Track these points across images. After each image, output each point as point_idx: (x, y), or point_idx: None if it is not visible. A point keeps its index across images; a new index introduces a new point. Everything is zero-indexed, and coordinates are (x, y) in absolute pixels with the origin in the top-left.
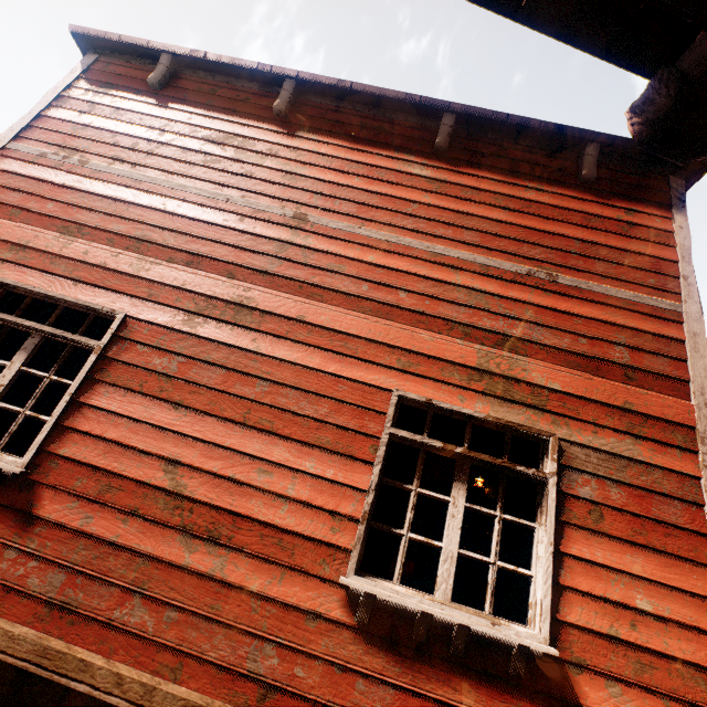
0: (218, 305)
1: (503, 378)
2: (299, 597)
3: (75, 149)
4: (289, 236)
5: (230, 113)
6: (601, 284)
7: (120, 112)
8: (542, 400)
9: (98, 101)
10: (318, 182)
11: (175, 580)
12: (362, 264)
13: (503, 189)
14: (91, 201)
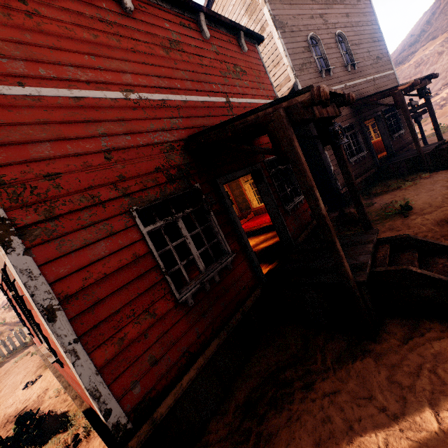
0: None
1: None
2: None
3: None
4: None
5: None
6: None
7: None
8: None
9: None
10: None
11: None
12: None
13: None
14: None
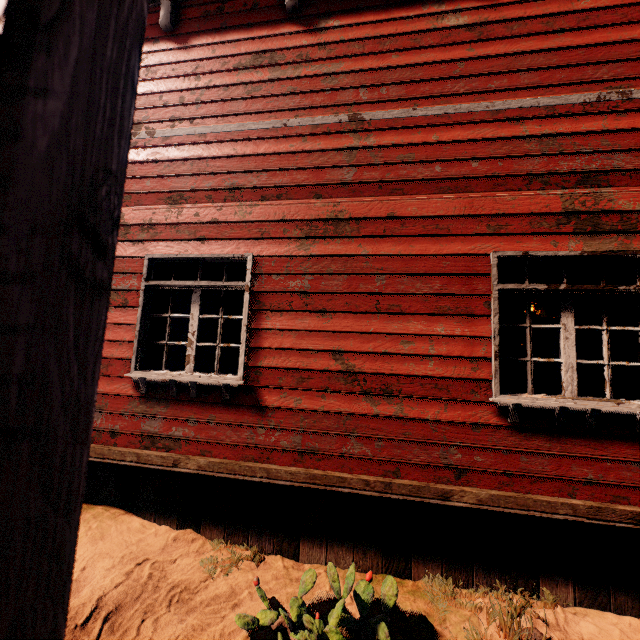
0: (318, 225)
1: (589, 214)
2: (463, 416)
3: (137, 123)
4: (353, 142)
5: (246, 29)
6: None
7: (152, 69)
8: (632, 224)
9: None
10: (358, 75)
11: (372, 424)
12: (428, 146)
13: (552, 8)
14: (176, 168)
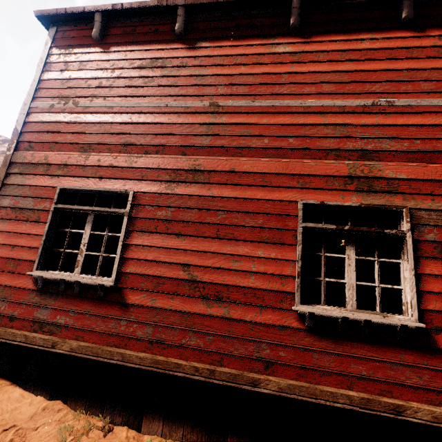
0: (182, 173)
1: (366, 178)
2: (273, 320)
3: (68, 97)
4: (211, 119)
5: (149, 43)
6: (426, 99)
7: (83, 63)
8: (395, 187)
9: (68, 60)
10: (218, 77)
11: (206, 322)
12: (261, 126)
13: (344, 46)
14: (89, 128)
